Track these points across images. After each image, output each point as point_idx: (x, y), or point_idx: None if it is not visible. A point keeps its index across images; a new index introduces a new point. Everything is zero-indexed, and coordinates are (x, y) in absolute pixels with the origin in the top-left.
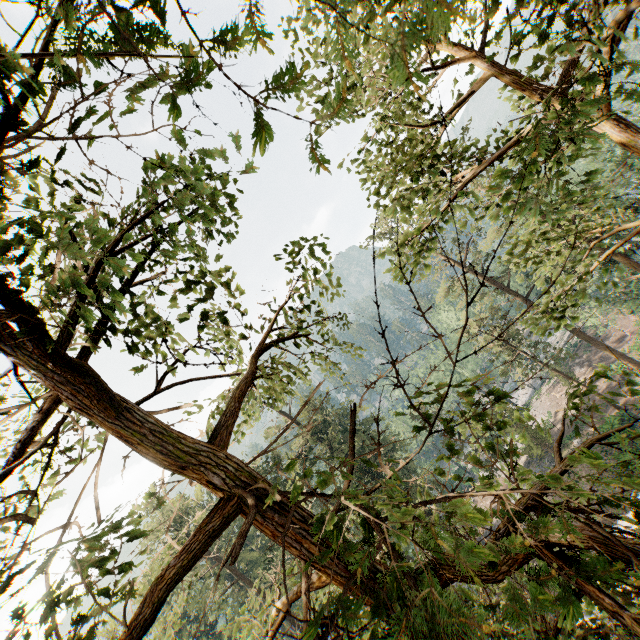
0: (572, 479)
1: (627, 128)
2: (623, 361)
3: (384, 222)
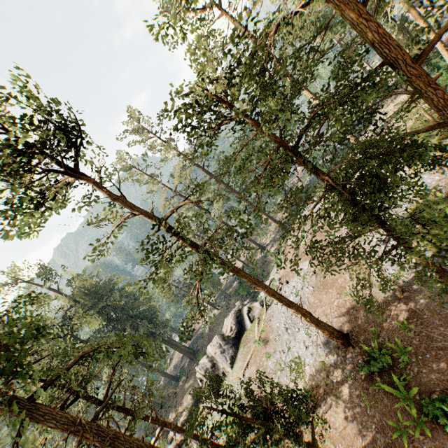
0: (229, 303)
1: (100, 189)
2: (251, 242)
3: (123, 160)
